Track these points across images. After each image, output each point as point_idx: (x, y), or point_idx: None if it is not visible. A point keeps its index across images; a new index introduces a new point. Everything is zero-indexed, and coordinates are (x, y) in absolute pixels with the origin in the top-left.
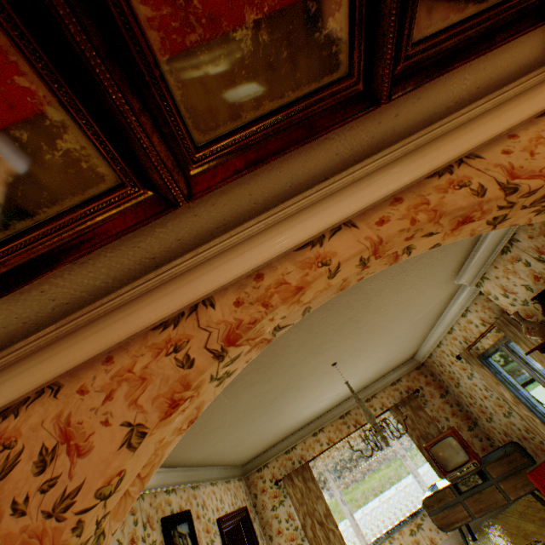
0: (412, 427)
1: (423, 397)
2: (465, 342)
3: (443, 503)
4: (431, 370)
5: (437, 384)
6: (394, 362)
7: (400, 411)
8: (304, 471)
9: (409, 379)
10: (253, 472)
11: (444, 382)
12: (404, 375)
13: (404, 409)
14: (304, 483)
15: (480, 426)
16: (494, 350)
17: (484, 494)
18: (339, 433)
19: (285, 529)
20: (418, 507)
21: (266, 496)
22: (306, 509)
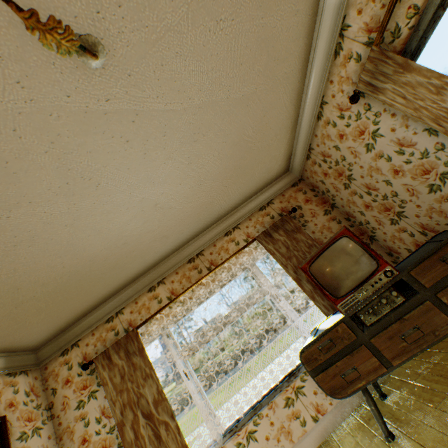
0: (288, 257)
1: (302, 218)
2: (369, 44)
3: (334, 352)
4: (312, 183)
5: (320, 200)
6: (258, 164)
7: (271, 239)
8: (129, 342)
9: (283, 200)
10: (55, 357)
11: (329, 193)
12: (277, 197)
13: (277, 235)
14: (127, 360)
15: (380, 239)
16: (437, 10)
17: (409, 322)
18: (186, 283)
19: (95, 434)
20: (298, 363)
21: (71, 390)
22: (127, 399)
